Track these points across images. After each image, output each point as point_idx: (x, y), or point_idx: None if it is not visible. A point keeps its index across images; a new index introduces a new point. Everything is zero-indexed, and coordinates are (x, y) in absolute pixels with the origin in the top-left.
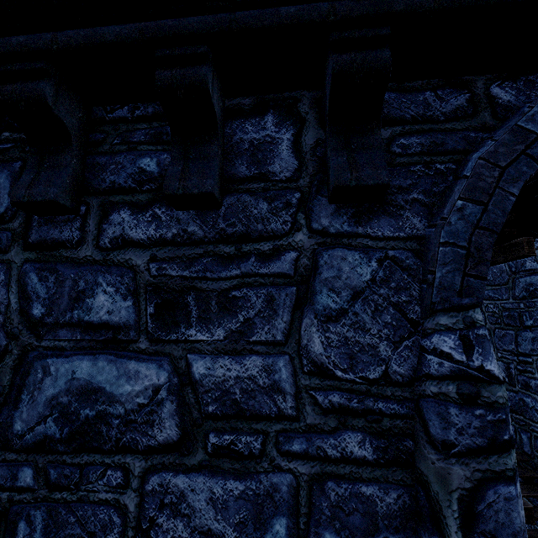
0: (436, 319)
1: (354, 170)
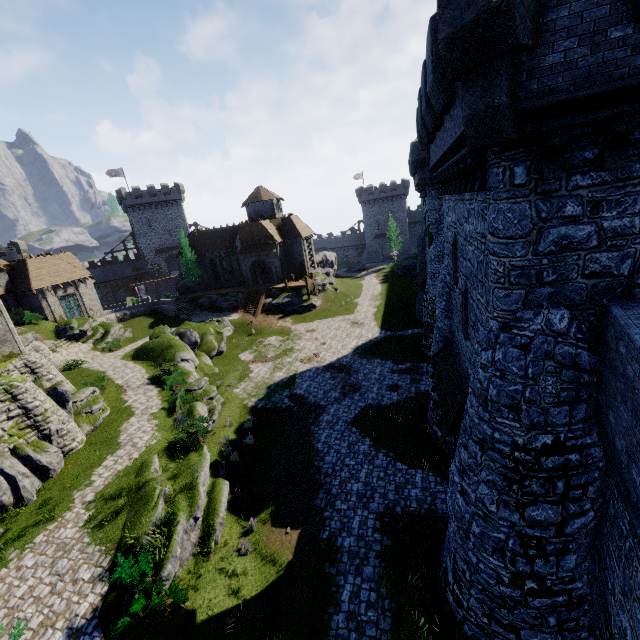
0: None
1: None
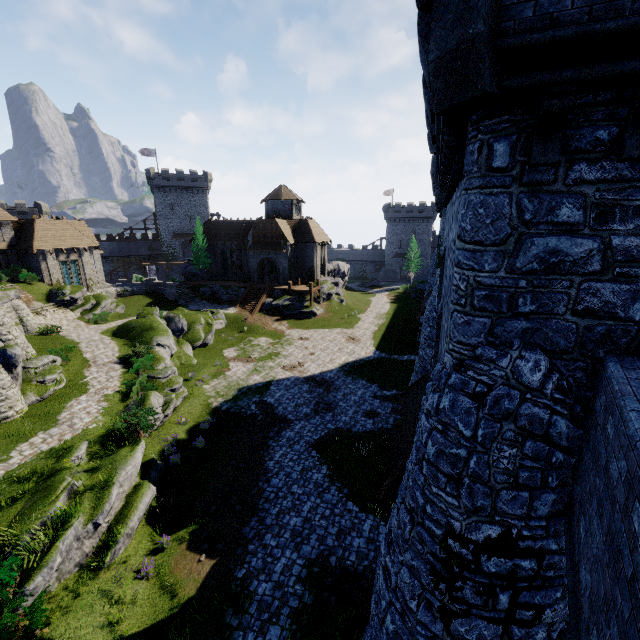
0: None
1: None
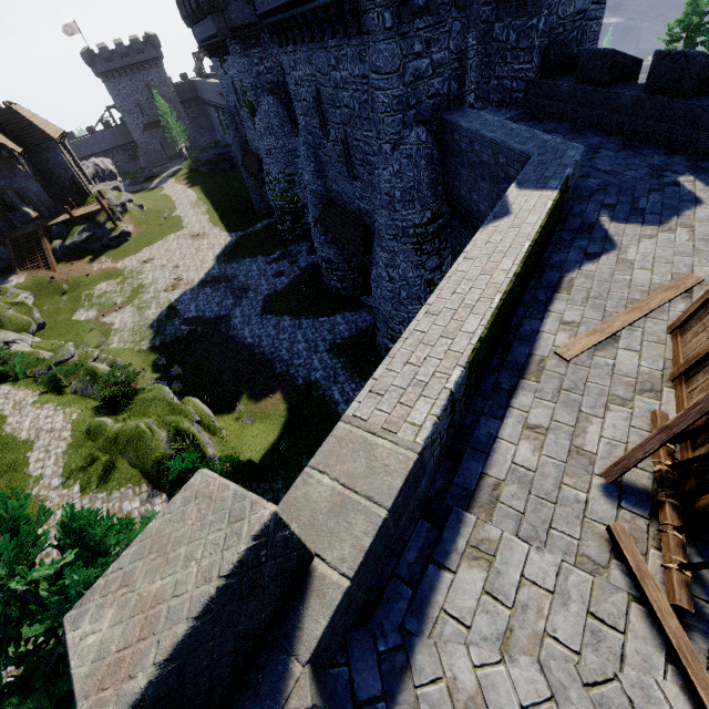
0: (469, 35)
1: (461, 3)
